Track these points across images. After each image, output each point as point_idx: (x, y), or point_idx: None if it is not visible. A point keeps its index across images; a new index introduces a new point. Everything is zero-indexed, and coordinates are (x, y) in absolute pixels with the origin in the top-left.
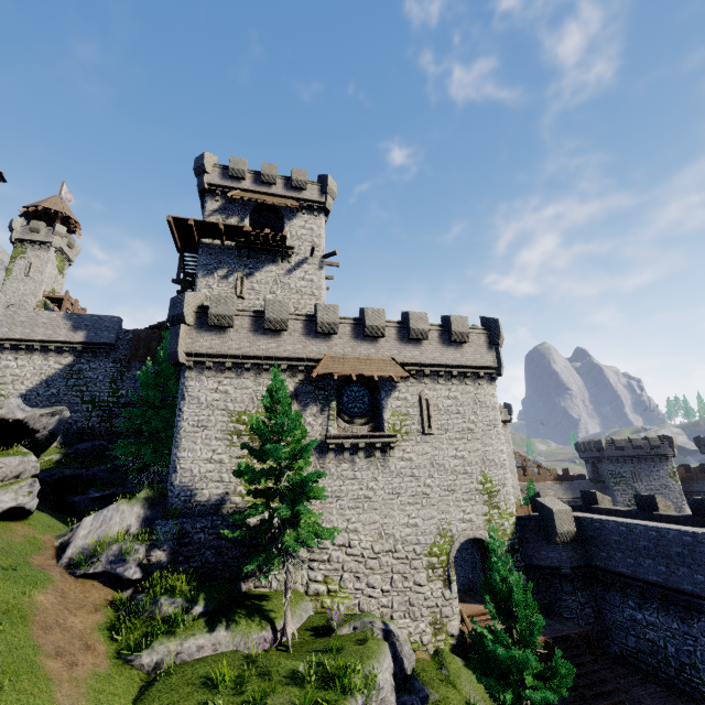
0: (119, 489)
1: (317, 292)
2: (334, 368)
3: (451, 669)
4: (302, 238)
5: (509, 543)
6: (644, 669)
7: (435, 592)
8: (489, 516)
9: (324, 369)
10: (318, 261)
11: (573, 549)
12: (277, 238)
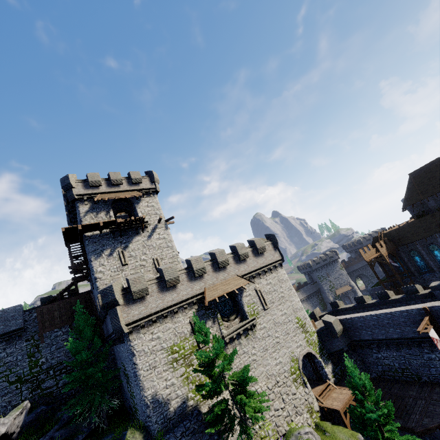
0: (79, 437)
1: (170, 244)
2: (214, 295)
3: (329, 430)
4: (149, 213)
5: (319, 347)
6: (389, 378)
7: (302, 393)
8: (306, 338)
9: (209, 298)
10: (164, 224)
11: (344, 336)
12: (137, 219)
